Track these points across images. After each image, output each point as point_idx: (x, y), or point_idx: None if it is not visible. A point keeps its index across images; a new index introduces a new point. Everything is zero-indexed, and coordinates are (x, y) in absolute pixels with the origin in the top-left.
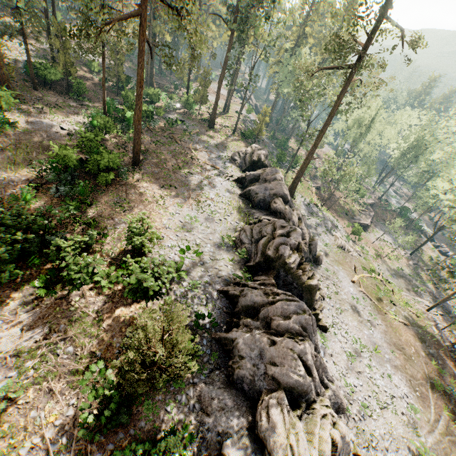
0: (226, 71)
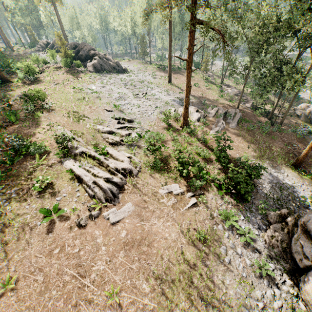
0: None
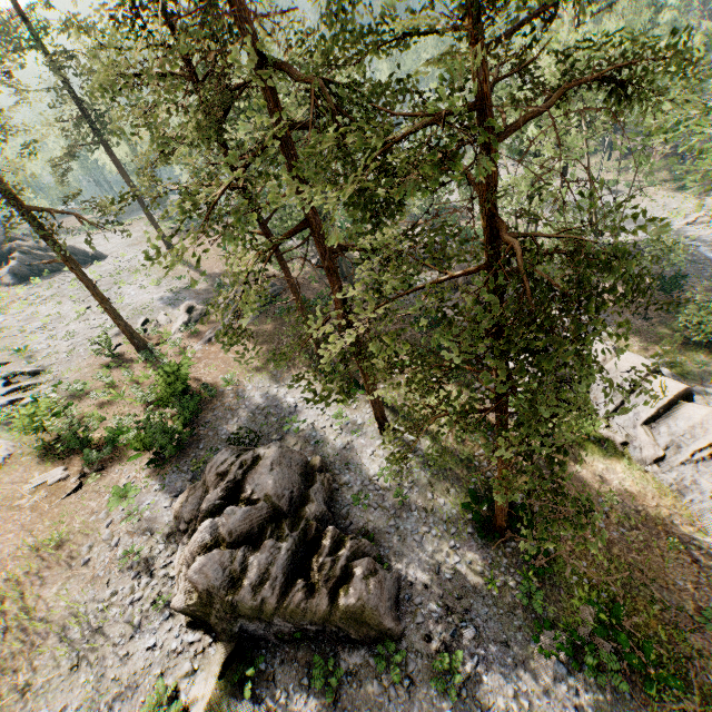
0: None
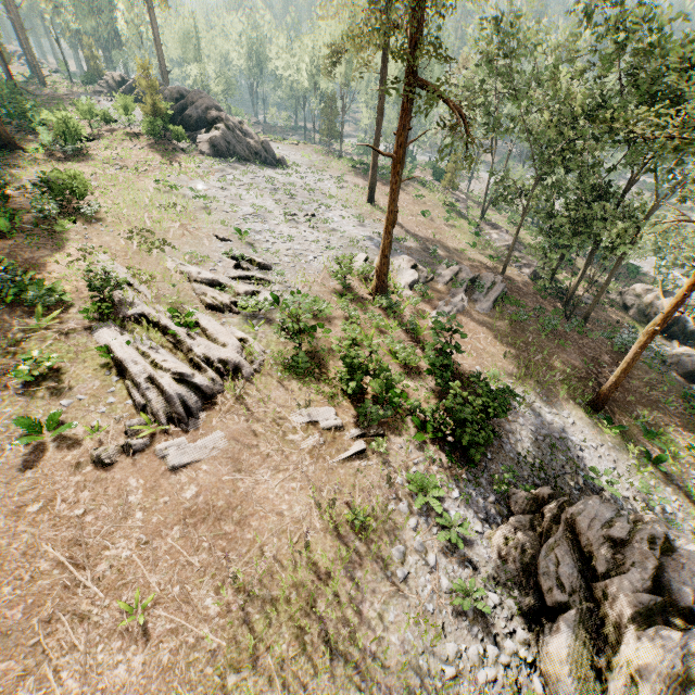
0: (15, 7)
